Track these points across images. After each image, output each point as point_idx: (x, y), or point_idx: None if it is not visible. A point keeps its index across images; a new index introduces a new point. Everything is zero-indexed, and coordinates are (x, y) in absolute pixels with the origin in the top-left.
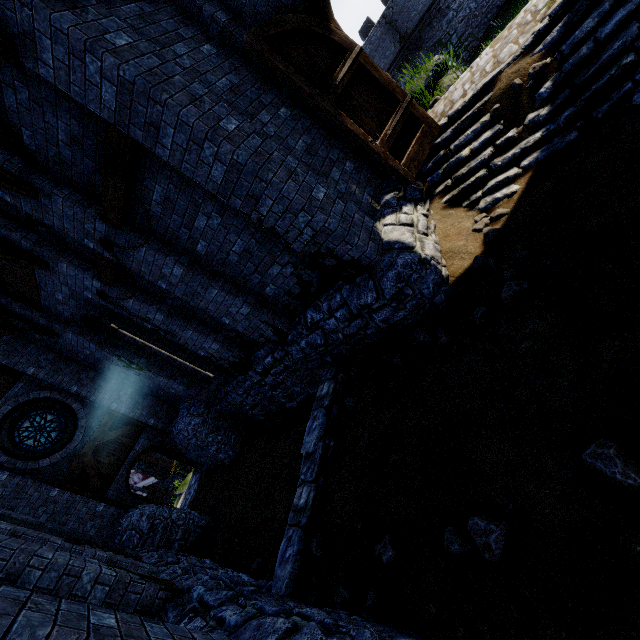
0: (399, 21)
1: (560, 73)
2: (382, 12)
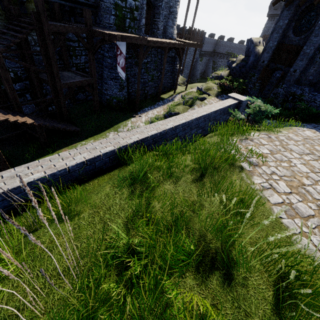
0: (217, 46)
1: None
2: (218, 39)
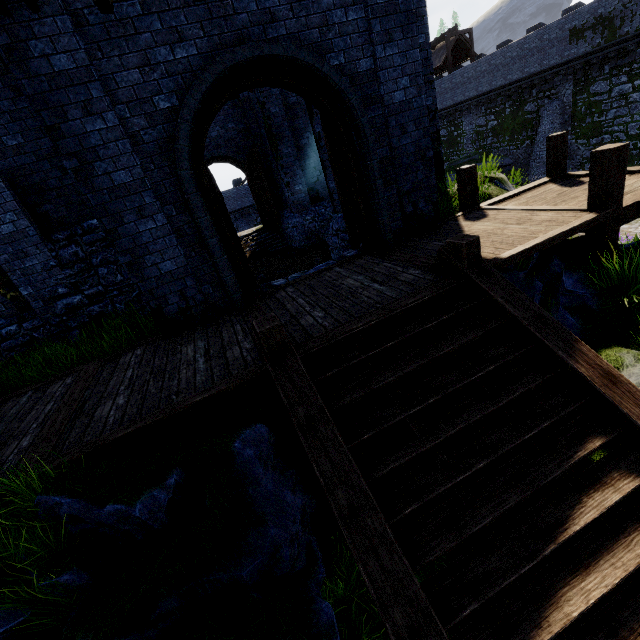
0: None
1: (257, 242)
2: None
